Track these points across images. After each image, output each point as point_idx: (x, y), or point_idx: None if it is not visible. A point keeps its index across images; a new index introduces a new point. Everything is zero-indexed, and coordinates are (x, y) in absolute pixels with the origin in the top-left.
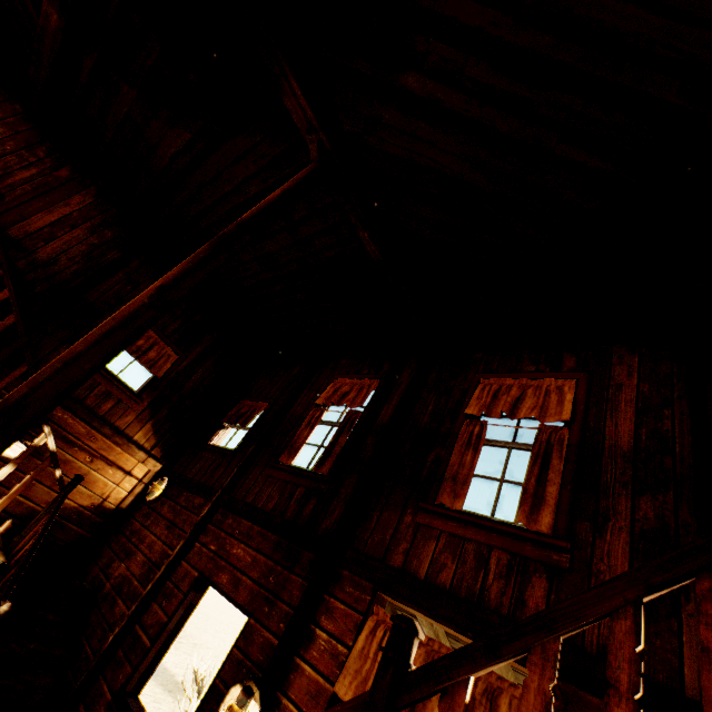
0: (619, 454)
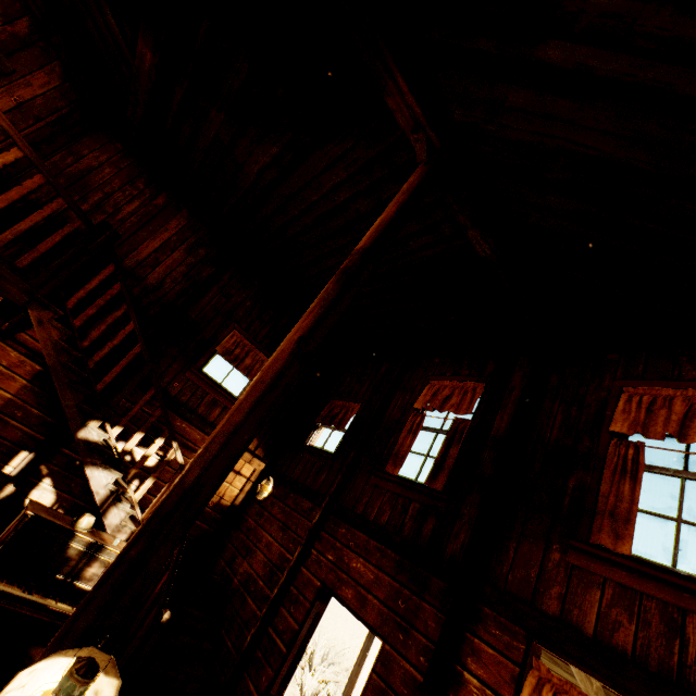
0: None
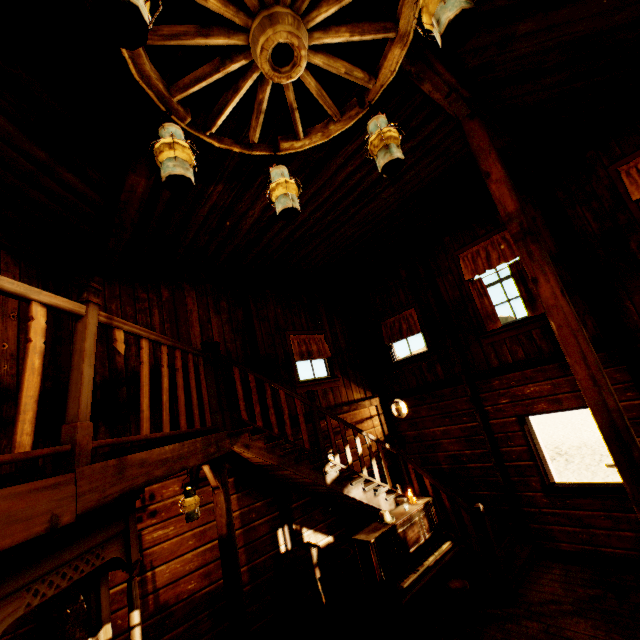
0: None
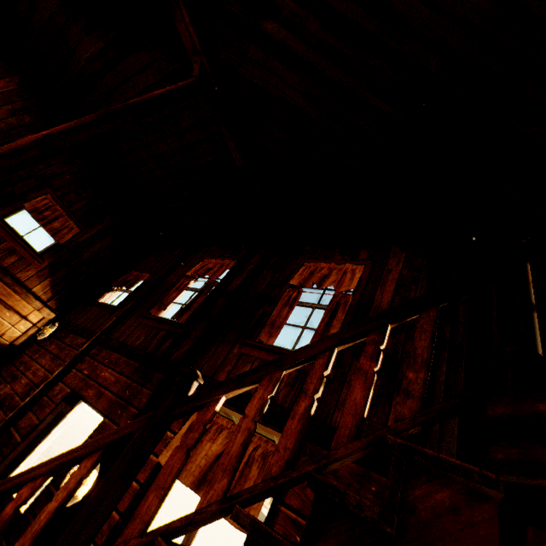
0: (379, 311)
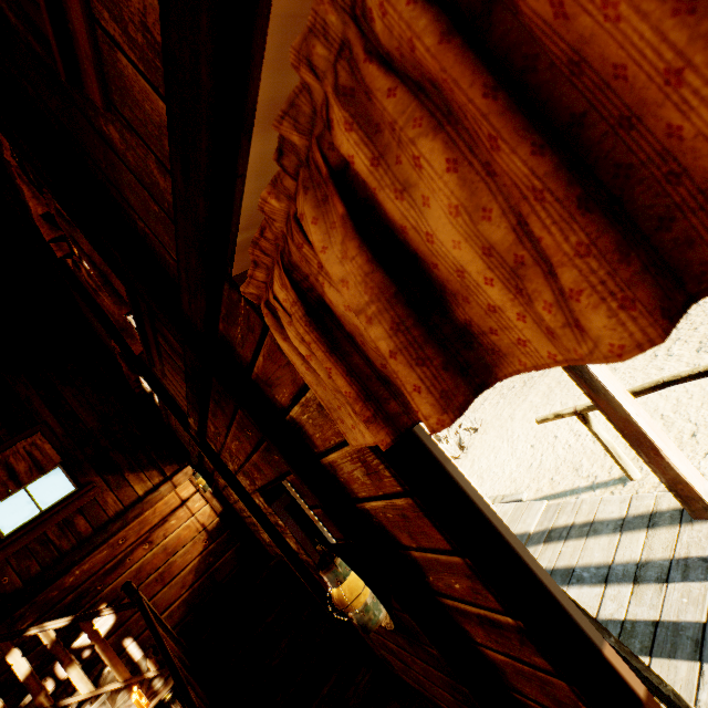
0: None
